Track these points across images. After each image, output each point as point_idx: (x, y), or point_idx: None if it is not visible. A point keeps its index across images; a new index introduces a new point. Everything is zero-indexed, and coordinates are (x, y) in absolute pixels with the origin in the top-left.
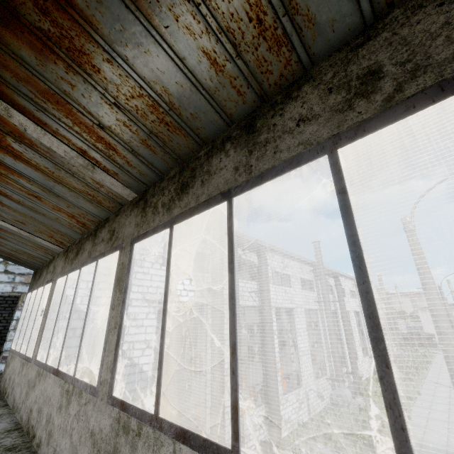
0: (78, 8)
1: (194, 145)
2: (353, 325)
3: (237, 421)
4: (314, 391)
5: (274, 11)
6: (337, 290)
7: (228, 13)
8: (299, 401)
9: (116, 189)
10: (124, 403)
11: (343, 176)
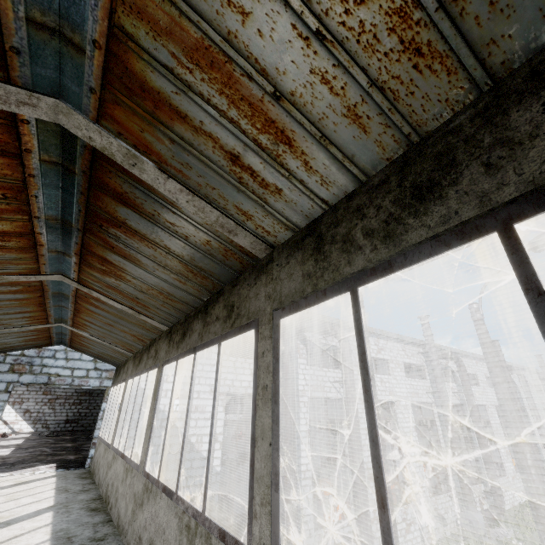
0: (116, 265)
1: (189, 308)
2: (494, 425)
3: (179, 479)
4: (430, 511)
5: (196, 270)
6: (460, 377)
7: (177, 269)
8: (406, 522)
9: (155, 324)
10: (148, 474)
11: (219, 359)
